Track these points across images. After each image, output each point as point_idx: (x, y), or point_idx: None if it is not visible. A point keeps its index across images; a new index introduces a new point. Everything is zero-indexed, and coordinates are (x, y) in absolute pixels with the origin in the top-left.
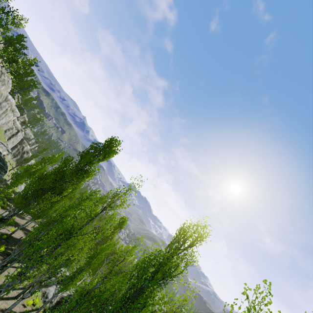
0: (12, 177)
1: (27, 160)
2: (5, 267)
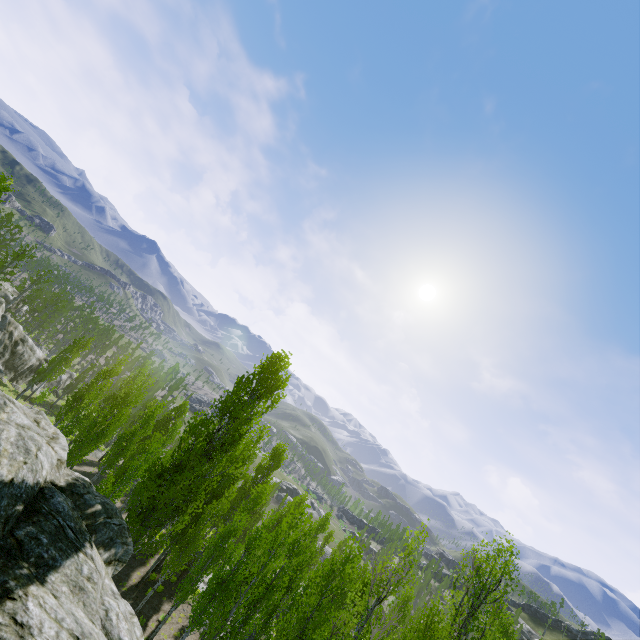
0: None
1: (43, 374)
2: None
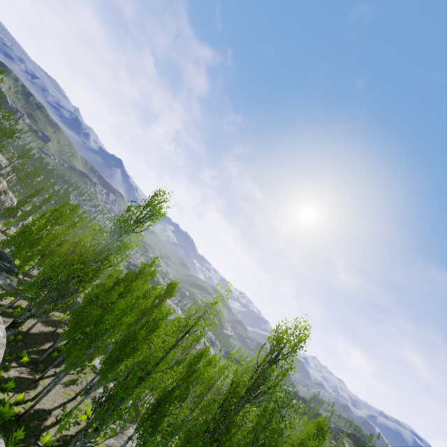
0: (1, 246)
1: (11, 210)
2: (38, 382)
